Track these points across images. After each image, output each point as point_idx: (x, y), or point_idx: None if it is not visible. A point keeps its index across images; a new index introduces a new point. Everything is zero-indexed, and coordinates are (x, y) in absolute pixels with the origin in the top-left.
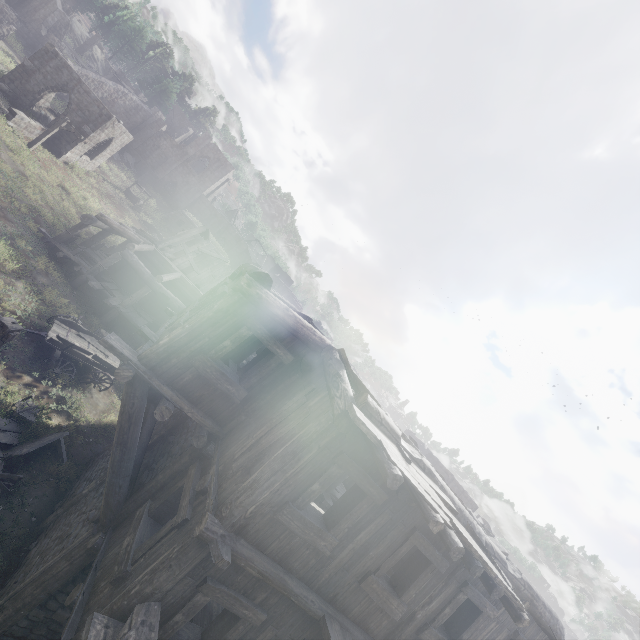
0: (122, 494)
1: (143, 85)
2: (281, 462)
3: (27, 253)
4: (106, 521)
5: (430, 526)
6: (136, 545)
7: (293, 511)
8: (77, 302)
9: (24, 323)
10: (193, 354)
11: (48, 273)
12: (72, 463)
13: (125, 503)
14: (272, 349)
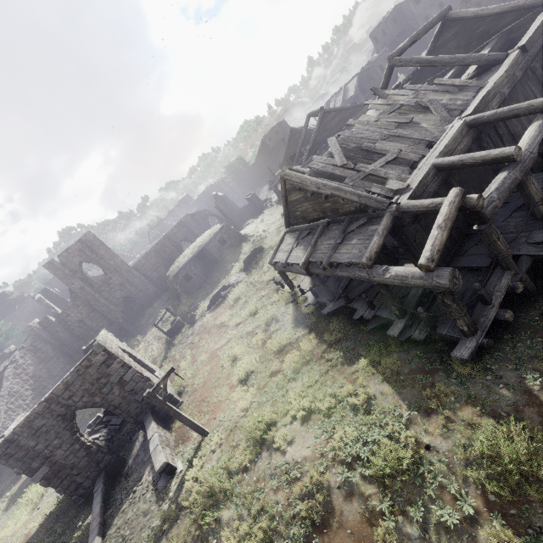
0: None
1: None
2: None
3: None
4: None
5: None
6: None
7: None
8: None
9: None
10: None
11: None
12: None
13: None
14: None
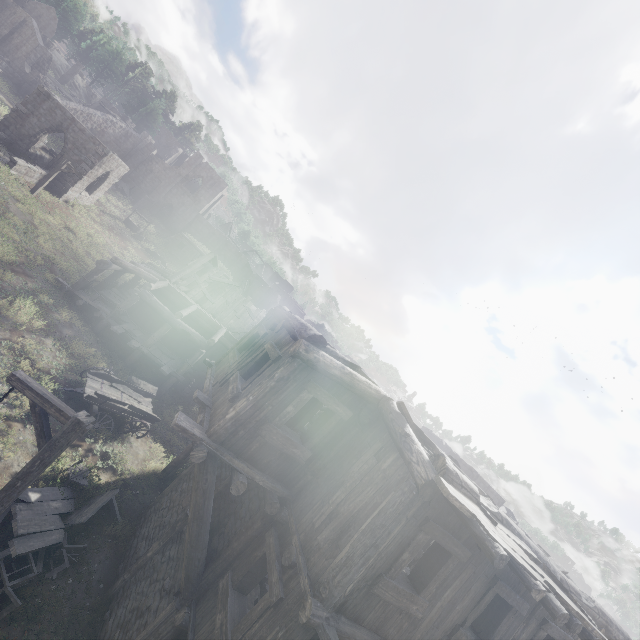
0: (201, 566)
1: (129, 110)
2: (372, 537)
3: (50, 307)
4: (188, 594)
5: (533, 595)
6: (230, 624)
7: (387, 583)
8: (102, 349)
9: (59, 381)
10: (258, 423)
11: (71, 324)
12: (126, 520)
13: (204, 574)
14: (332, 408)
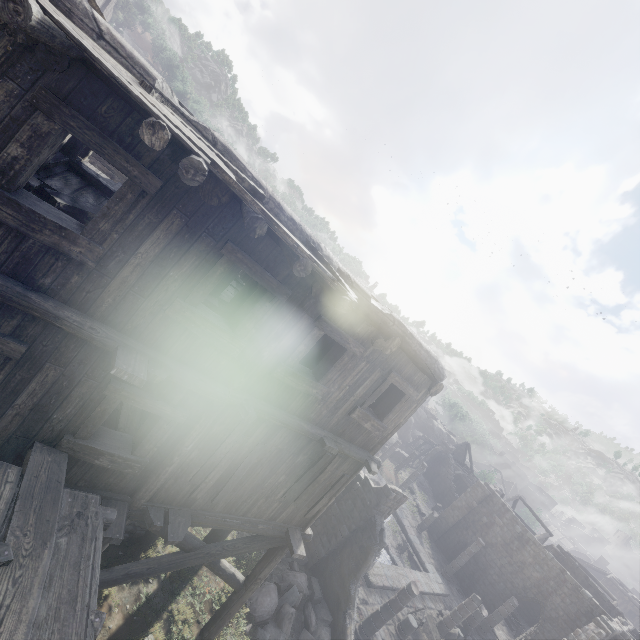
0: None
1: None
2: None
3: None
4: None
5: (144, 135)
6: None
7: None
8: None
9: None
10: None
11: None
12: None
13: None
14: None
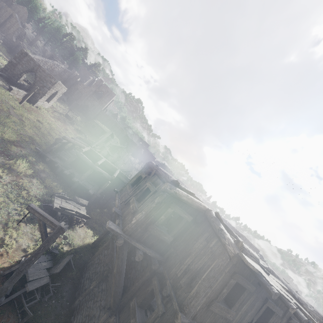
0: (120, 295)
1: (65, 58)
2: (208, 282)
3: (33, 163)
4: (114, 309)
5: (290, 310)
6: None
7: (216, 304)
8: (59, 182)
9: (40, 200)
10: (147, 225)
11: (44, 170)
12: (77, 269)
13: (122, 298)
14: (182, 216)
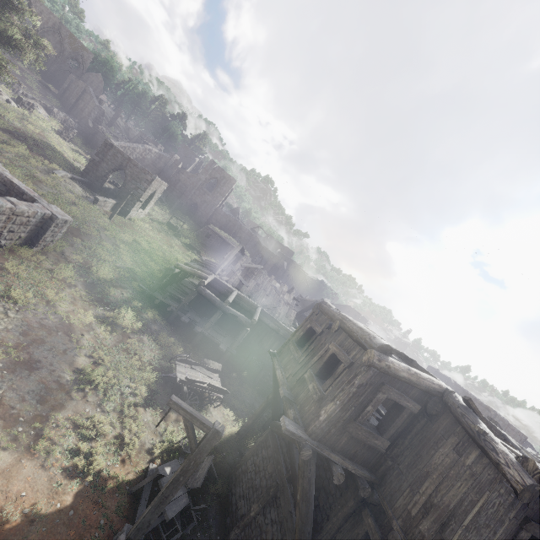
0: (310, 537)
1: (157, 136)
2: (478, 535)
3: (140, 310)
4: None
5: None
6: None
7: None
8: (176, 336)
9: (157, 369)
10: (345, 422)
11: (155, 320)
12: (222, 480)
13: None
14: (403, 404)
